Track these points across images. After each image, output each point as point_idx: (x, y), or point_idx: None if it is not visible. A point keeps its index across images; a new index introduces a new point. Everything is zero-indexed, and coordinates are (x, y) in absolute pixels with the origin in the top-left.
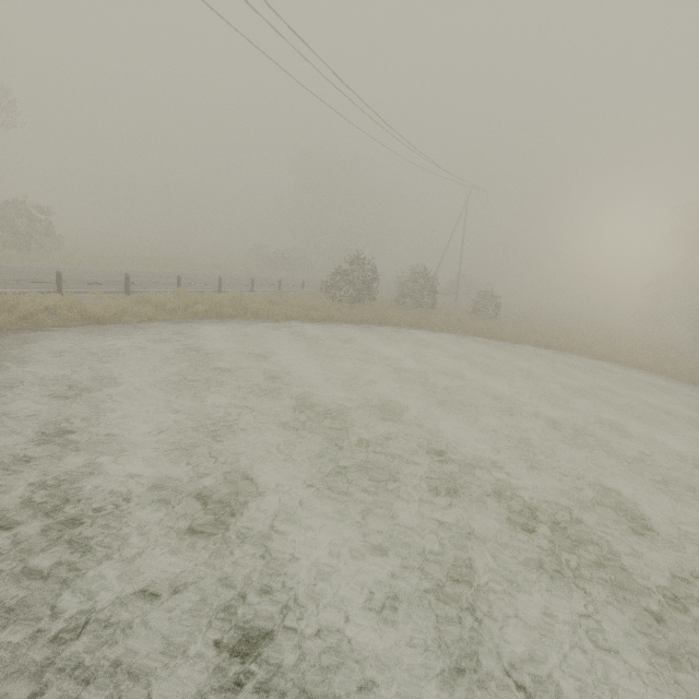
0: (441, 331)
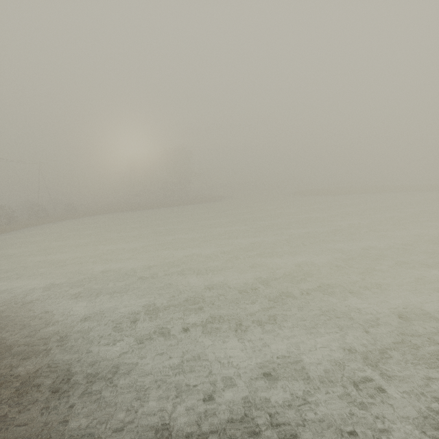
0: (57, 222)
